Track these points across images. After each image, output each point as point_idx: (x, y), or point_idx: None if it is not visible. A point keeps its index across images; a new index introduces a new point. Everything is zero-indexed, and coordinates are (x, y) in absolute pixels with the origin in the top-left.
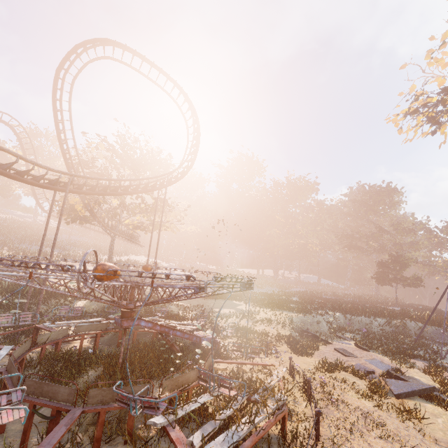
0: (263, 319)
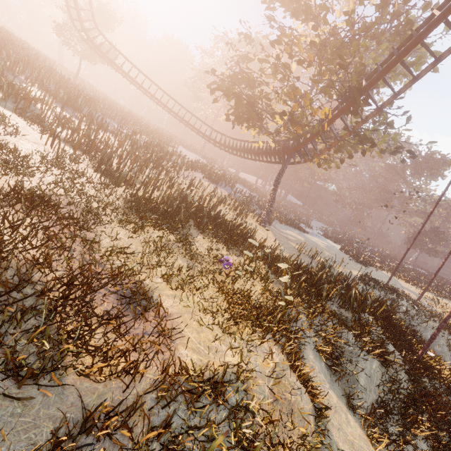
0: None
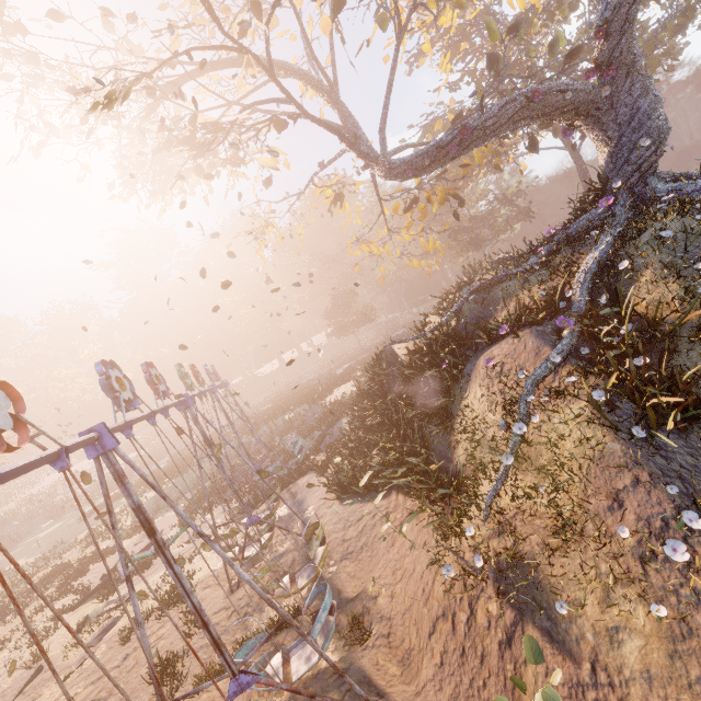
0: (96, 534)
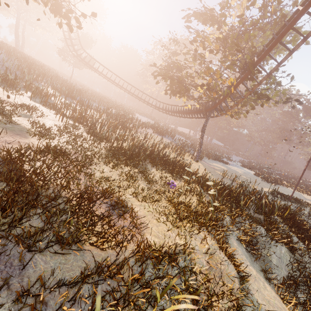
0: None
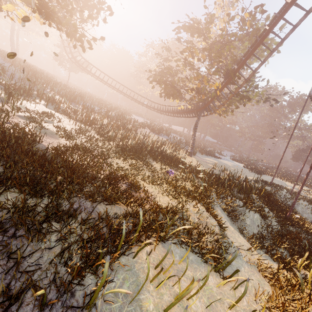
0: None
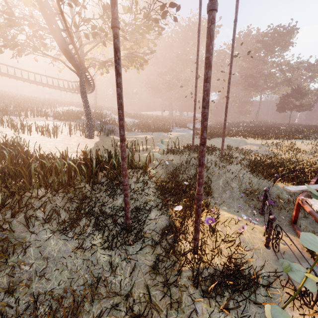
0: None
